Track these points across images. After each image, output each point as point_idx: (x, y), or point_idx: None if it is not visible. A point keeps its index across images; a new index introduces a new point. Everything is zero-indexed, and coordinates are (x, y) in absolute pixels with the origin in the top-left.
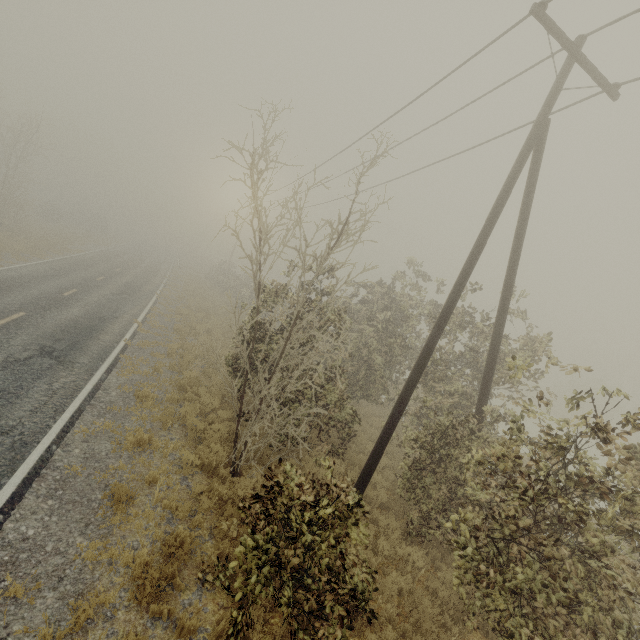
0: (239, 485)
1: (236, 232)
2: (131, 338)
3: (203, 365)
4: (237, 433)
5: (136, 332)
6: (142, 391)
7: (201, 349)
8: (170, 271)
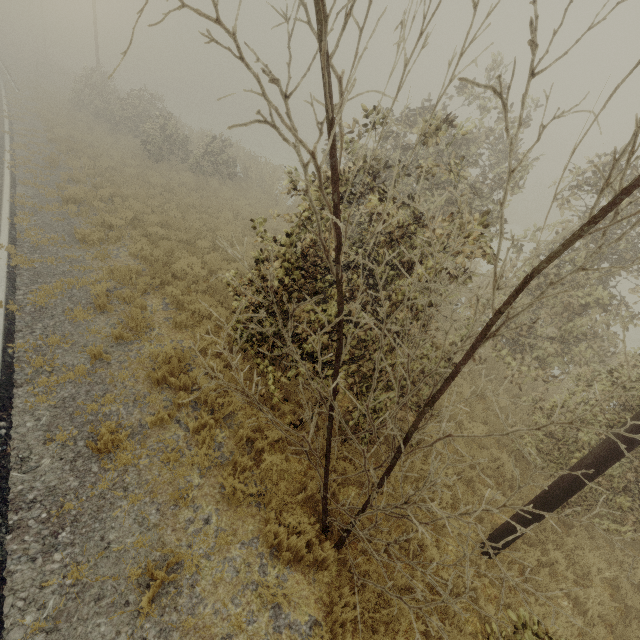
0: (369, 587)
1: (223, 24)
2: (9, 291)
3: (163, 302)
4: (326, 494)
5: (12, 271)
6: (99, 435)
7: (142, 267)
8: (5, 101)
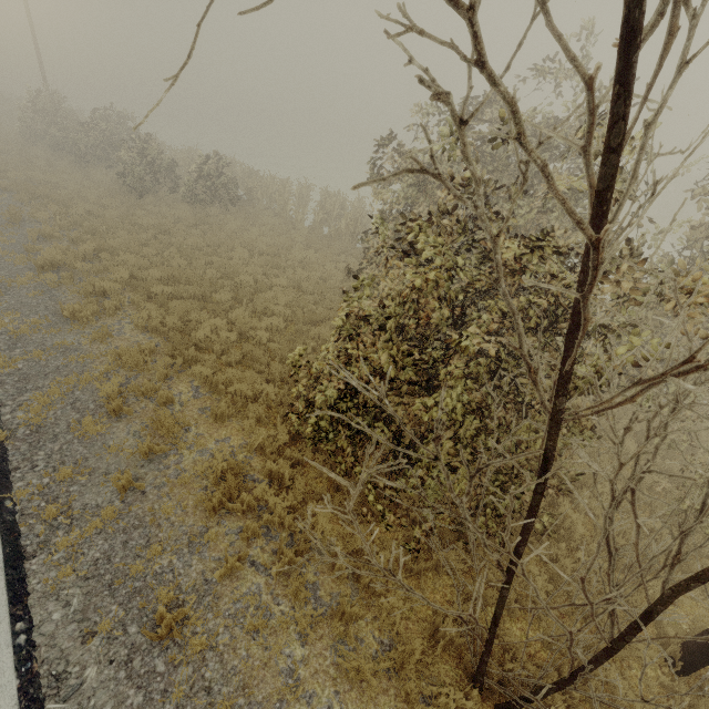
0: None
1: None
2: None
3: (191, 387)
4: (488, 659)
5: None
6: (156, 615)
7: (155, 342)
8: None
